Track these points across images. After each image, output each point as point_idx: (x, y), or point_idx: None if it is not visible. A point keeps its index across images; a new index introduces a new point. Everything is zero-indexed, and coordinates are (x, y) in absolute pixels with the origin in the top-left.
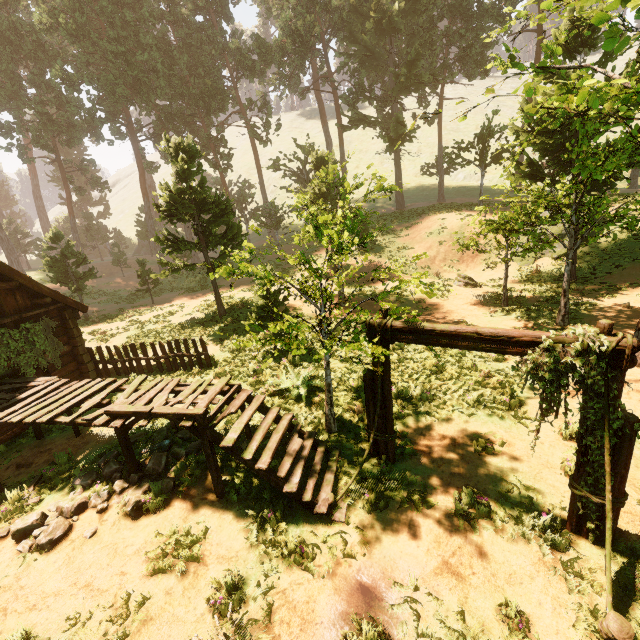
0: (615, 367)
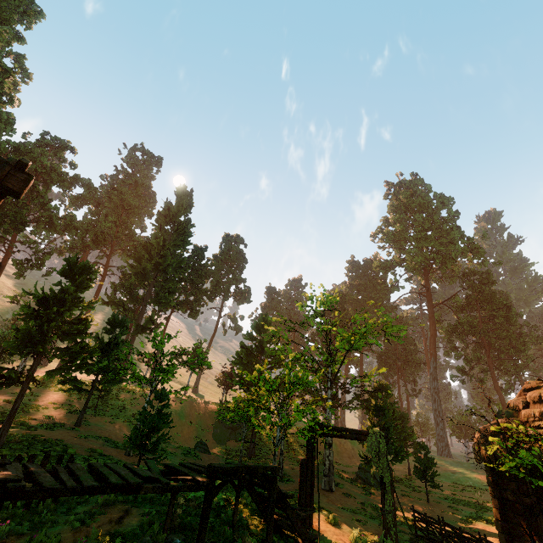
0: (386, 443)
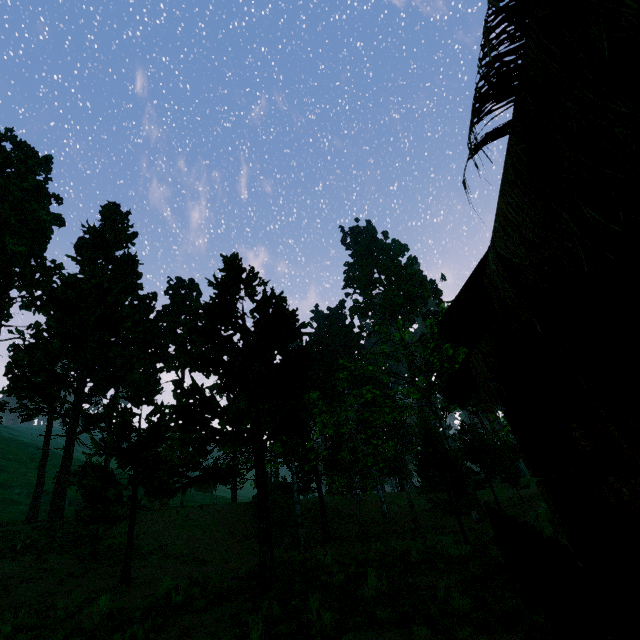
0: None
